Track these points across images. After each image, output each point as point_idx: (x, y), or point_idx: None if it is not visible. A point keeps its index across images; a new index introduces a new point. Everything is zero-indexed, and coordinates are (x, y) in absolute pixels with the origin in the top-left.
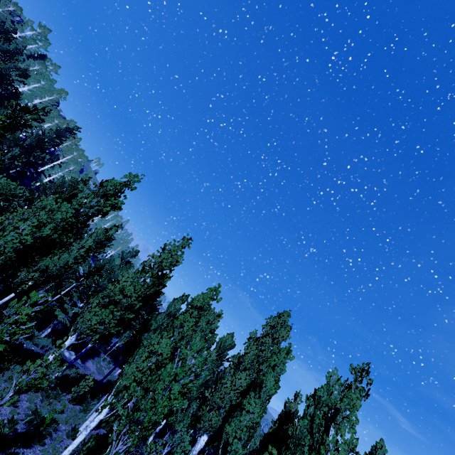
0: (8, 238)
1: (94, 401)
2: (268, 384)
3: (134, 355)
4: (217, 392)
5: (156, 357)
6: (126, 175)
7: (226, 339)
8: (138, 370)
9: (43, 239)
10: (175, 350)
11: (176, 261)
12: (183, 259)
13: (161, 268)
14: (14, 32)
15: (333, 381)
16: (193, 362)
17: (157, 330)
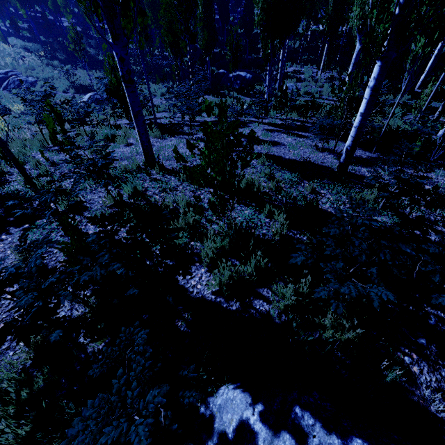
0: None
1: None
2: None
3: None
4: None
5: None
6: None
7: None
8: None
9: None
10: None
11: None
12: None
13: None
14: None
15: None
16: None
17: None
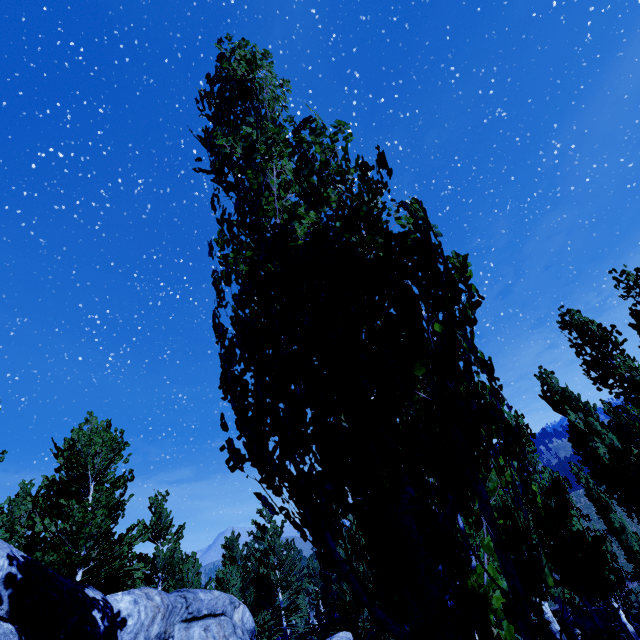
0: None
1: None
2: None
3: None
4: None
5: None
6: None
7: None
8: None
9: None
10: None
11: None
12: None
13: None
14: None
15: None
16: None
17: None
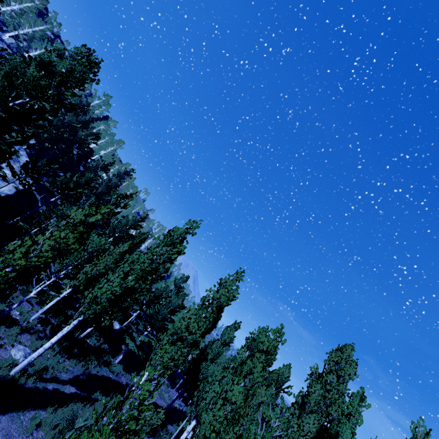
0: (103, 290)
1: (163, 432)
2: (345, 437)
3: (202, 393)
4: (284, 437)
5: (230, 406)
6: (187, 223)
7: (283, 371)
8: (215, 418)
9: (128, 288)
10: (247, 397)
11: (232, 295)
12: (239, 293)
13: (220, 304)
14: (89, 106)
15: (420, 434)
16: (276, 424)
17: (213, 359)
